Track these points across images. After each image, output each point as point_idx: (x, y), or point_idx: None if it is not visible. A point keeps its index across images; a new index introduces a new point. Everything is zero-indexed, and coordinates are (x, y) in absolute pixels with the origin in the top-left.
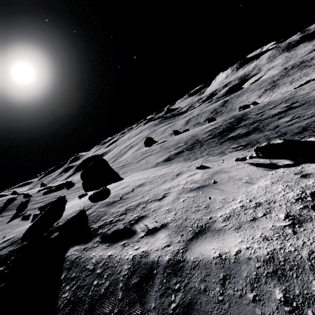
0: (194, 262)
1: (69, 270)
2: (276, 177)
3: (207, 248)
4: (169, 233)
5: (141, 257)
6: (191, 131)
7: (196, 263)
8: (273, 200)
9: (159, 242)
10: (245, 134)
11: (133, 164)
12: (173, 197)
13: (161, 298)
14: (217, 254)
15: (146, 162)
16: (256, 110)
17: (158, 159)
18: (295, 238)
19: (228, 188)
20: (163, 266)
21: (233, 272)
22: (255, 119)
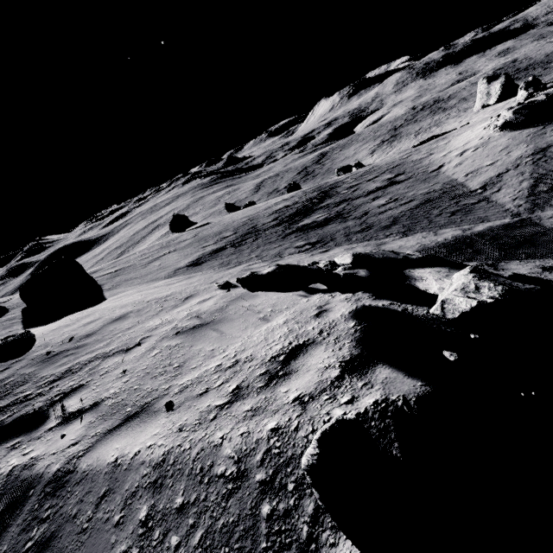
0: (83, 473)
1: None
2: (297, 312)
3: (113, 447)
4: (92, 420)
5: (24, 468)
6: (253, 208)
7: (85, 474)
8: (253, 357)
9: (66, 439)
10: (323, 222)
11: (136, 269)
12: (149, 345)
13: (20, 534)
14: (115, 457)
15: (160, 266)
16: (351, 180)
17: (182, 261)
18: (205, 428)
19: (232, 330)
20: (46, 481)
21: (116, 486)
22: (345, 196)
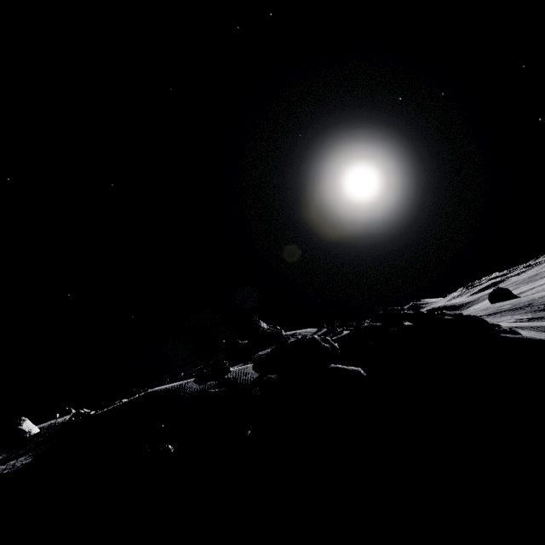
0: None
1: None
2: None
3: None
4: None
5: None
6: None
7: None
8: None
9: None
10: None
11: None
12: None
13: None
14: None
15: None
16: None
17: None
18: None
19: None
20: None
21: None
22: None
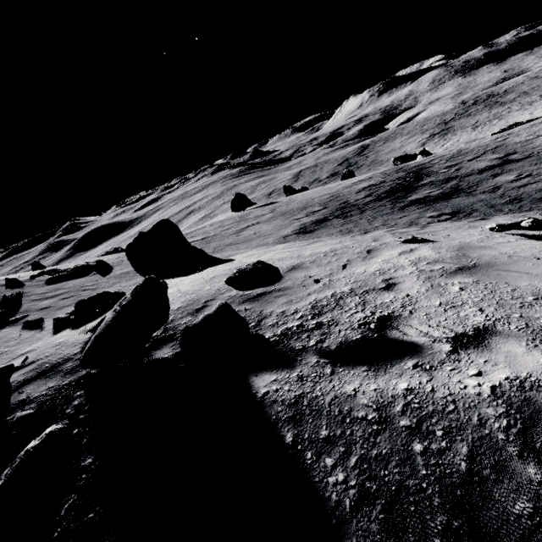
0: None
1: (299, 423)
2: None
3: None
4: (528, 343)
5: (523, 389)
6: (324, 188)
7: None
8: None
9: (531, 361)
10: (442, 196)
11: (229, 237)
12: (420, 284)
13: None
14: None
15: (257, 234)
16: (441, 161)
17: (281, 230)
18: None
19: (536, 270)
20: None
21: None
22: (448, 174)
